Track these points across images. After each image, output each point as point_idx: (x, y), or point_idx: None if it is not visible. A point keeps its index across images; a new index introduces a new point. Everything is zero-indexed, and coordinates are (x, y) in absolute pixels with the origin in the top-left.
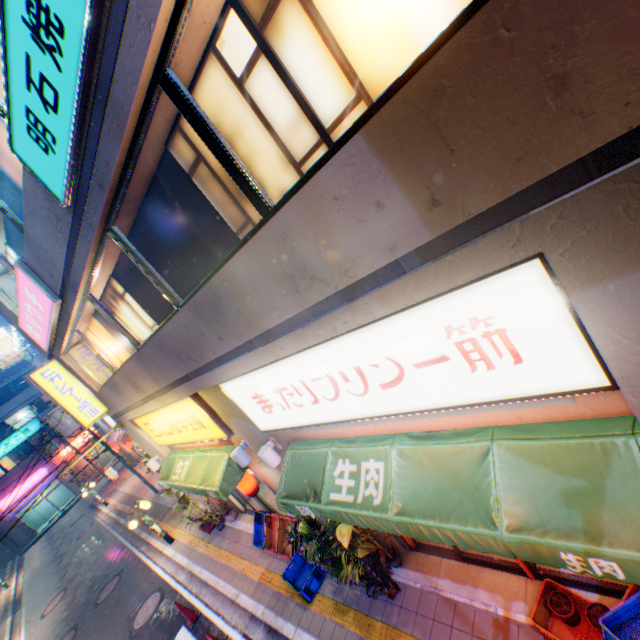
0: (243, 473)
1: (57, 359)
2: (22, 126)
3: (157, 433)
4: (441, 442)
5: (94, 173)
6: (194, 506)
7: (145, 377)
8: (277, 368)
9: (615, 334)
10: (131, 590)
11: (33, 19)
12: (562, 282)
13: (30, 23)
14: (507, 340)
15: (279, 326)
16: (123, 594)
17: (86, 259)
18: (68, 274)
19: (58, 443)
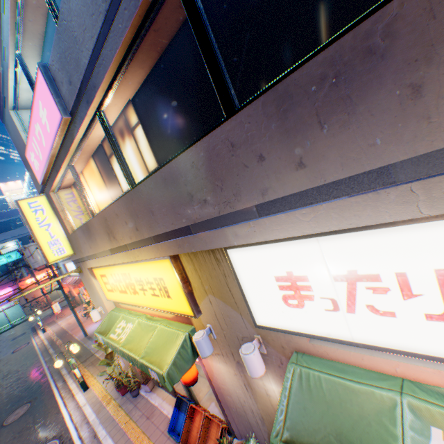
0: (193, 361)
1: (46, 195)
2: None
3: (109, 287)
4: None
5: None
6: (117, 365)
7: (126, 223)
8: (387, 238)
9: None
10: (35, 425)
11: None
12: None
13: None
14: None
15: None
16: (27, 426)
17: (121, 37)
18: (89, 74)
19: (27, 272)
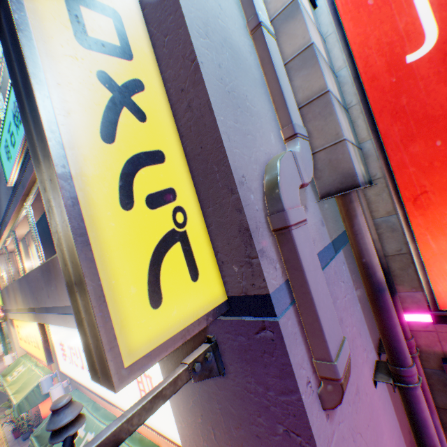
0: (45, 397)
1: None
2: (4, 144)
3: (21, 336)
4: (128, 442)
5: (23, 179)
6: None
7: (20, 295)
8: (71, 331)
9: (181, 416)
10: None
11: (15, 112)
12: (160, 365)
13: (14, 112)
14: (153, 385)
15: (69, 306)
16: None
17: (13, 214)
18: (6, 216)
19: None
